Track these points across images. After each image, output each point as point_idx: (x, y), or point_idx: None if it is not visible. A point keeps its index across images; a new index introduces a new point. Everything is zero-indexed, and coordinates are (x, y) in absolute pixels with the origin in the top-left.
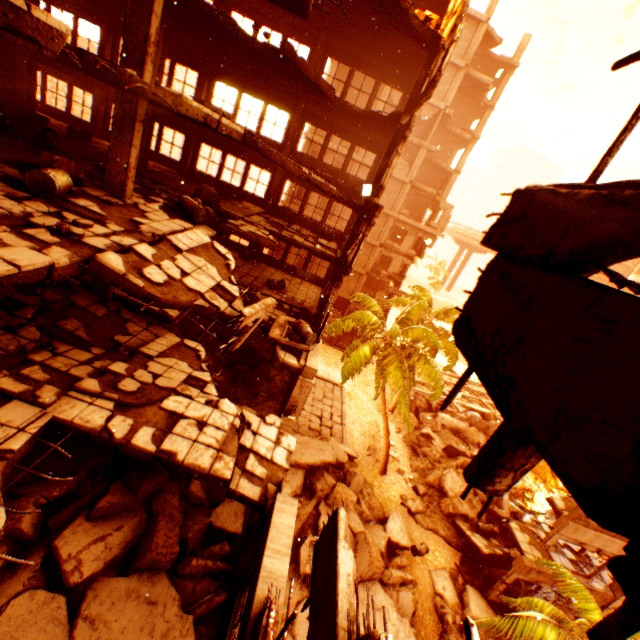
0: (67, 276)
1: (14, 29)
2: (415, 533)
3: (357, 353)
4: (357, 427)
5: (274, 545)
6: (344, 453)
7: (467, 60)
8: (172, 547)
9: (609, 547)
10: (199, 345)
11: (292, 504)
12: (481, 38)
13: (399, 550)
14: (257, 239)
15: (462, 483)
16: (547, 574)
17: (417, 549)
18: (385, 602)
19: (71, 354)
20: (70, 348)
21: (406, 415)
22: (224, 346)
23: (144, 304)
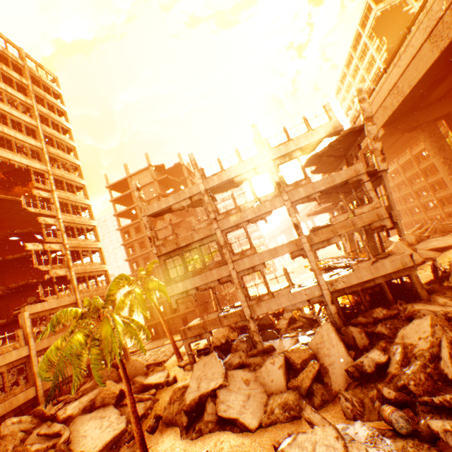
0: None
1: None
2: (179, 376)
3: (118, 302)
4: (183, 350)
5: None
6: (146, 362)
7: (153, 178)
8: None
9: (197, 283)
10: None
11: None
12: (152, 170)
13: (159, 390)
14: (19, 284)
15: (225, 330)
16: (195, 326)
17: (165, 380)
18: (111, 412)
19: None
20: None
21: (143, 311)
22: None
23: None
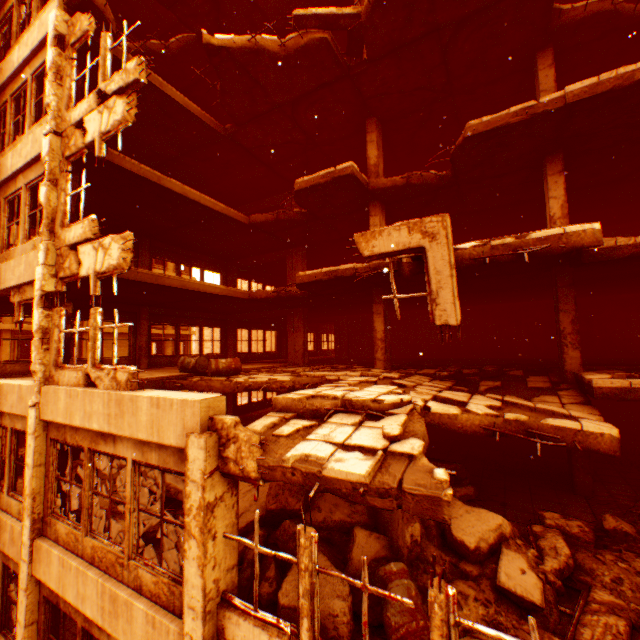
0: (358, 272)
1: (334, 179)
2: None
3: None
4: None
5: (174, 392)
6: None
7: None
8: (274, 494)
9: None
10: (604, 426)
11: (200, 397)
12: None
13: None
14: None
15: None
16: None
17: None
18: None
19: (437, 381)
20: (447, 382)
21: None
22: (390, 297)
23: (581, 375)
